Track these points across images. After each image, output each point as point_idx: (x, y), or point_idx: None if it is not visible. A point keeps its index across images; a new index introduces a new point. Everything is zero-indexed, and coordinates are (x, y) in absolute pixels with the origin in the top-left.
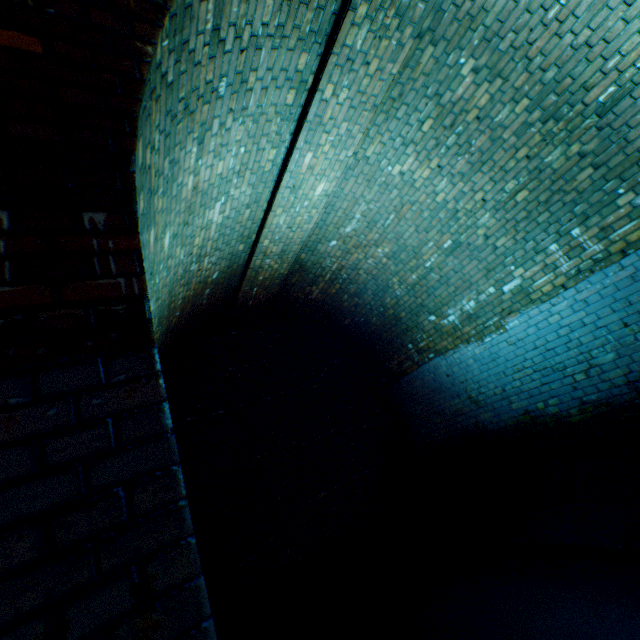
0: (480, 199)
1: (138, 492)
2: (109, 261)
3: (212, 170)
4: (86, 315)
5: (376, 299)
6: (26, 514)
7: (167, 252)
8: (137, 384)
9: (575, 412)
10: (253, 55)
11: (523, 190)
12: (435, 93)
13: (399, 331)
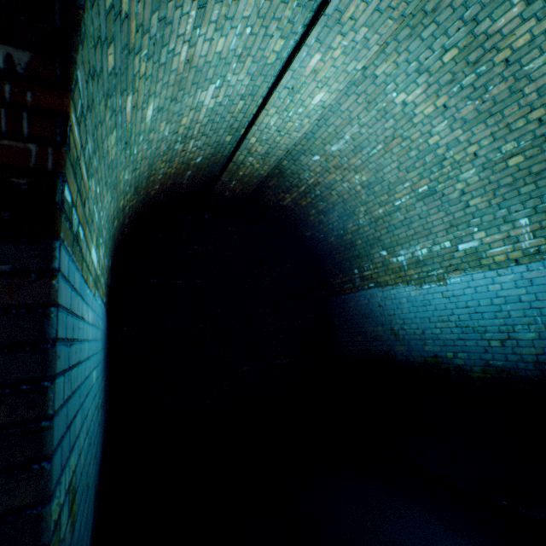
0: (472, 153)
1: None
2: (21, 118)
3: (211, 45)
4: None
5: (339, 222)
6: None
7: (149, 124)
8: (23, 279)
9: (478, 370)
10: None
11: (519, 155)
12: (473, 17)
13: (351, 256)
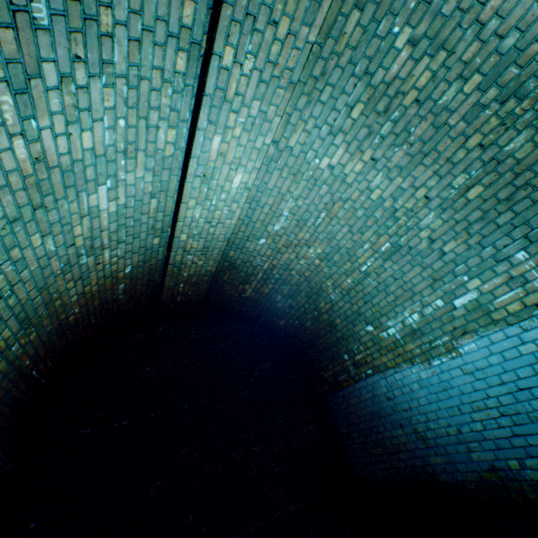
0: (422, 196)
1: None
2: None
3: (71, 140)
4: None
5: (310, 302)
6: None
7: None
8: None
9: None
10: None
11: (476, 185)
12: (365, 71)
13: (334, 338)
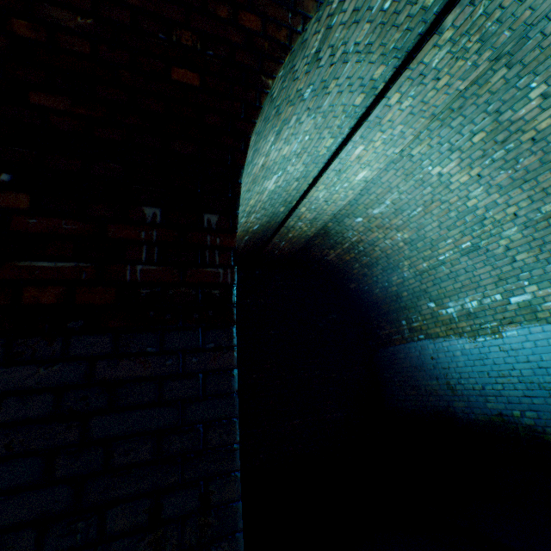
0: (512, 213)
1: (211, 431)
2: (215, 254)
3: (279, 152)
4: (196, 294)
5: (383, 274)
6: (148, 428)
7: None
8: (220, 352)
9: (550, 431)
10: (339, 67)
11: None
12: (495, 110)
13: (397, 307)
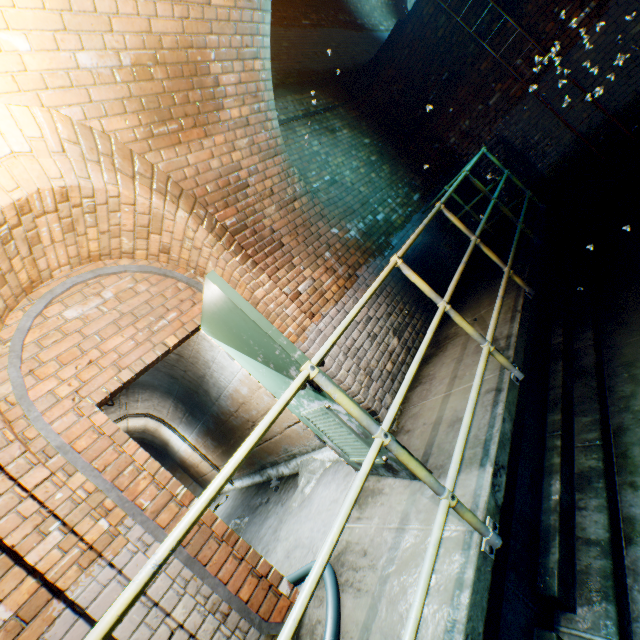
0: None
1: None
2: None
3: None
4: None
5: None
6: None
7: None
8: None
9: None
10: None
11: None
12: (409, 2)
13: None
